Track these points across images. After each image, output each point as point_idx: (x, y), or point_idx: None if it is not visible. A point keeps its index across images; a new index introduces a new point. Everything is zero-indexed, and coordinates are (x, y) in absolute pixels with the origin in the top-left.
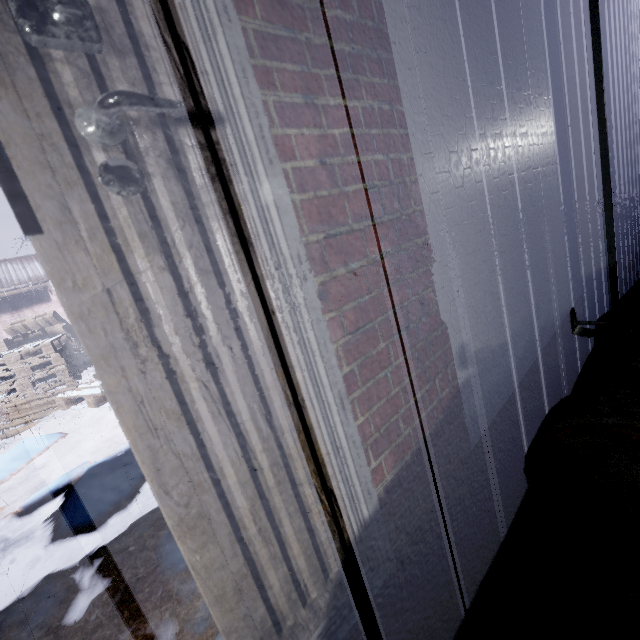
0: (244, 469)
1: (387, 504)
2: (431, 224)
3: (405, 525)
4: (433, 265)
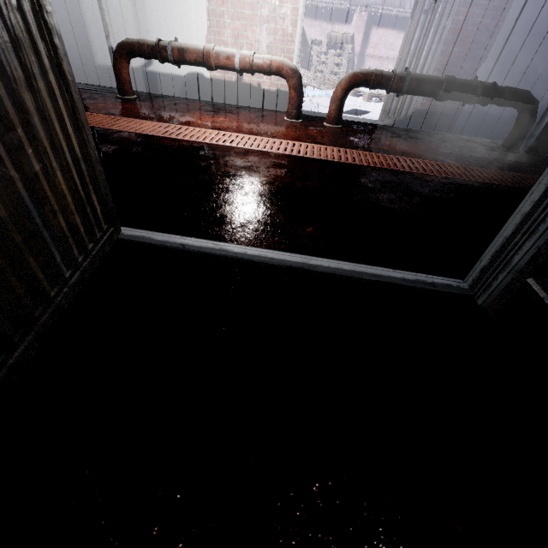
0: None
1: (419, 114)
2: (493, 50)
3: (419, 125)
4: (483, 64)
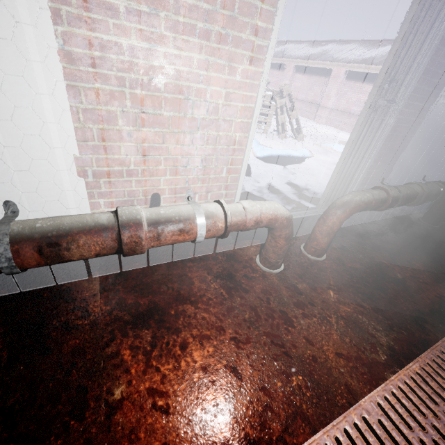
0: (346, 170)
1: None
2: (412, 141)
3: None
4: (403, 152)
